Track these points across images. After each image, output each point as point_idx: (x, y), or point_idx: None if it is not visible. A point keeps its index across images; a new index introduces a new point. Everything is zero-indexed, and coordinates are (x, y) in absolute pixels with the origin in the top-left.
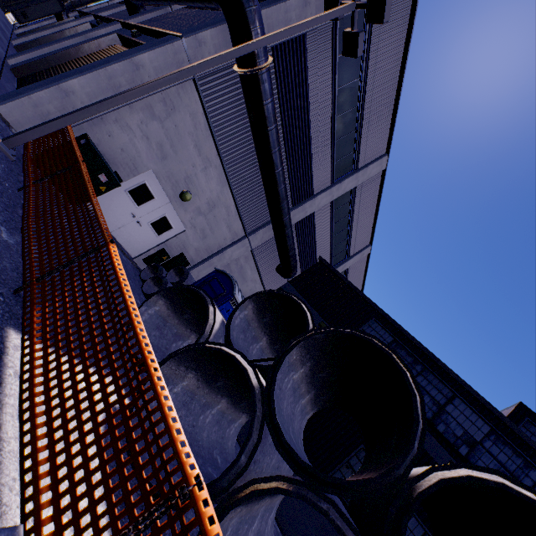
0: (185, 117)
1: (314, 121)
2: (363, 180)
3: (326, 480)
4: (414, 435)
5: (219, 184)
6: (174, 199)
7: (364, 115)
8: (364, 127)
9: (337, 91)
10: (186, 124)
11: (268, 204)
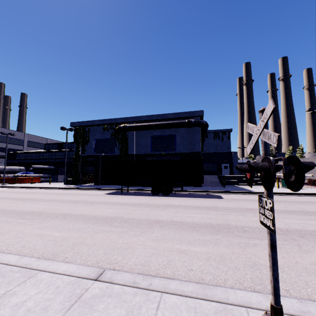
0: None
1: None
2: None
3: None
4: None
5: None
6: None
7: None
8: None
9: None
10: None
11: None
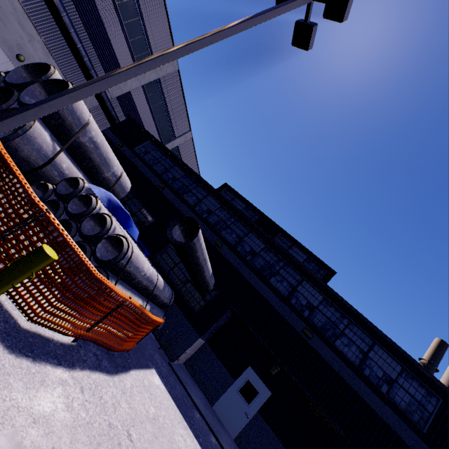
0: (6, 2)
1: (107, 23)
2: (163, 75)
3: (14, 84)
4: (44, 76)
5: (45, 55)
6: (13, 59)
7: (146, 26)
8: (150, 35)
9: (117, 5)
10: (8, 7)
11: (82, 73)
